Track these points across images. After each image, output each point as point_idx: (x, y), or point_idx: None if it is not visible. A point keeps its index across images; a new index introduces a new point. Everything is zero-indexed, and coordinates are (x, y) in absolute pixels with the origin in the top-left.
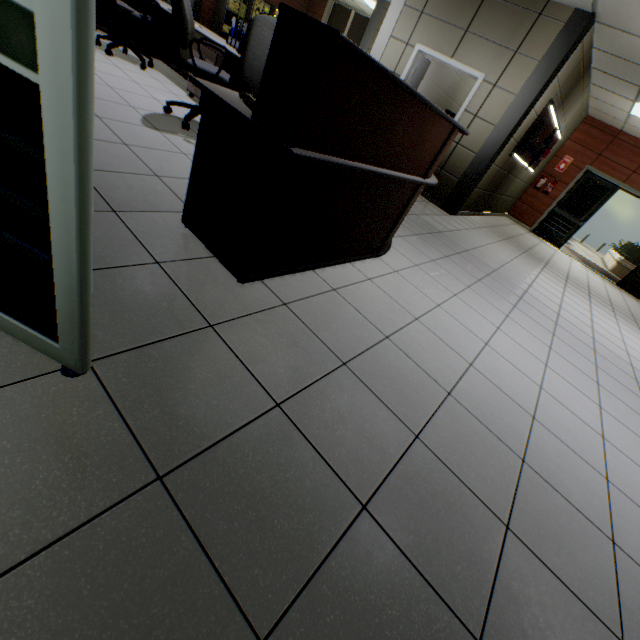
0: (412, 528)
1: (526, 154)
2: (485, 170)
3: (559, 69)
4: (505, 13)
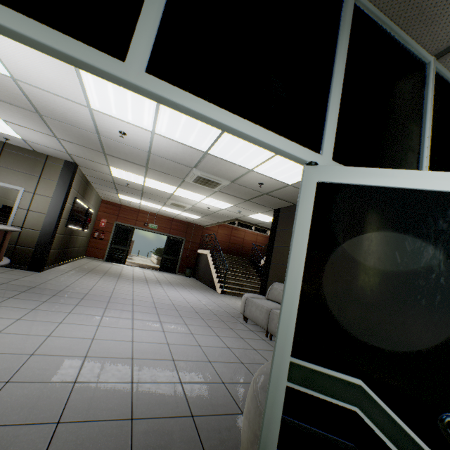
0: None
1: (77, 223)
2: (53, 238)
3: (72, 184)
4: (23, 158)
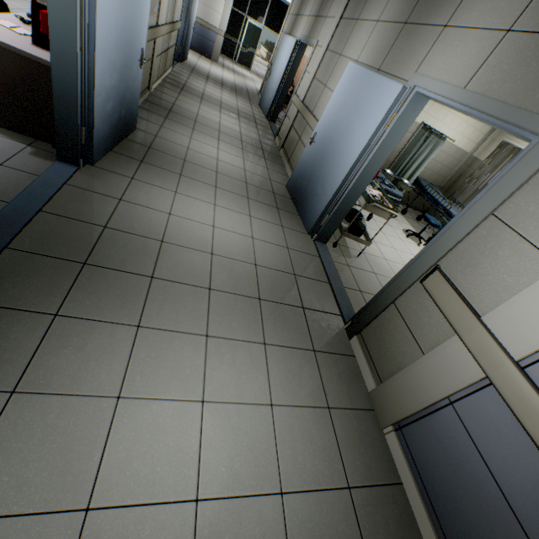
0: None
1: None
2: None
3: None
4: None
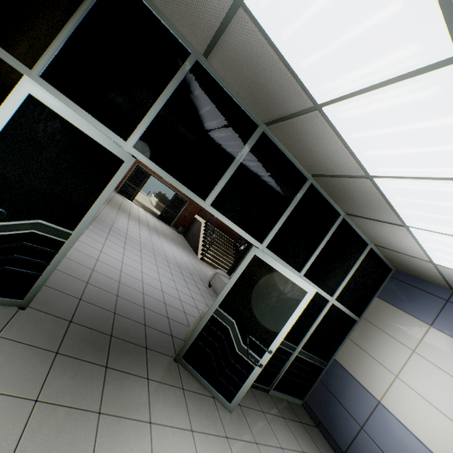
0: (126, 313)
1: None
2: None
3: None
4: None
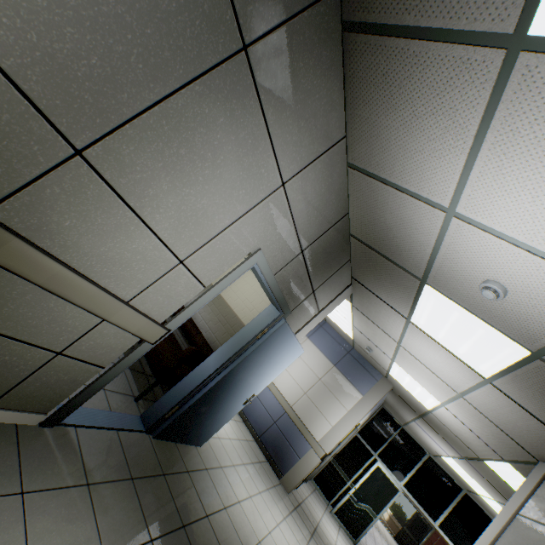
0: None
1: None
2: None
3: None
4: None
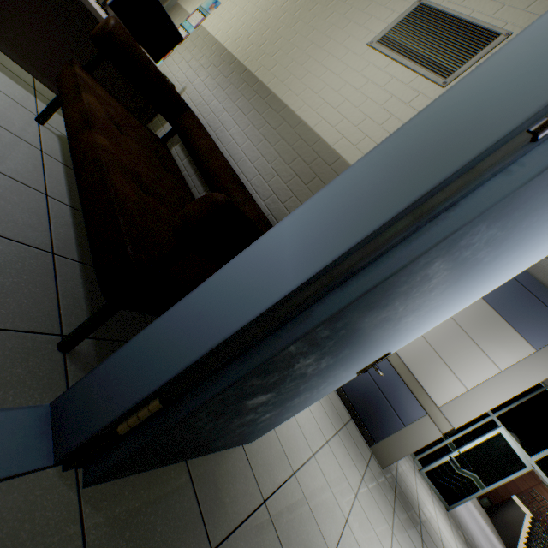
0: None
1: None
2: None
3: None
4: None
